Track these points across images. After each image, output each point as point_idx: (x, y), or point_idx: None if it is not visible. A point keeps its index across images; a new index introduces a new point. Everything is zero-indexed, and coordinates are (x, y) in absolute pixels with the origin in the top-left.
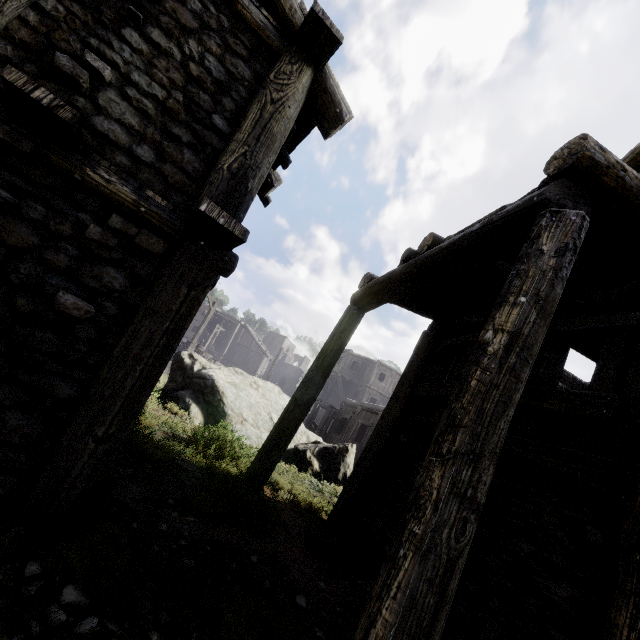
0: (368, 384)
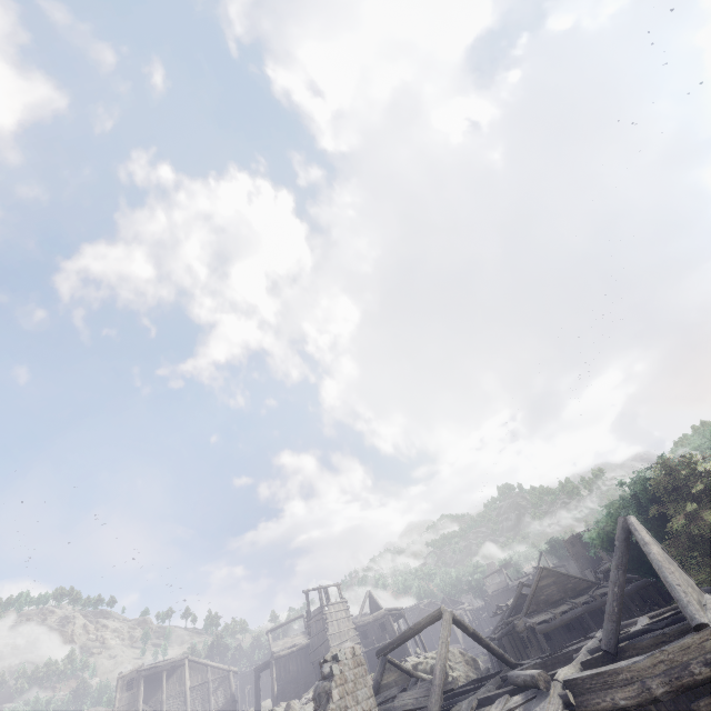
0: None
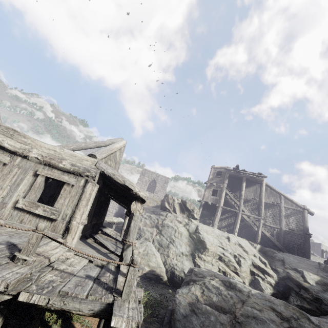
0: None
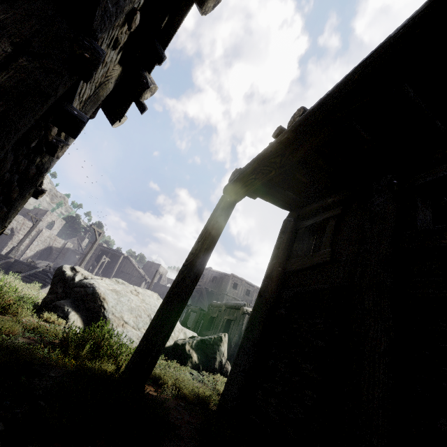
0: (225, 292)
